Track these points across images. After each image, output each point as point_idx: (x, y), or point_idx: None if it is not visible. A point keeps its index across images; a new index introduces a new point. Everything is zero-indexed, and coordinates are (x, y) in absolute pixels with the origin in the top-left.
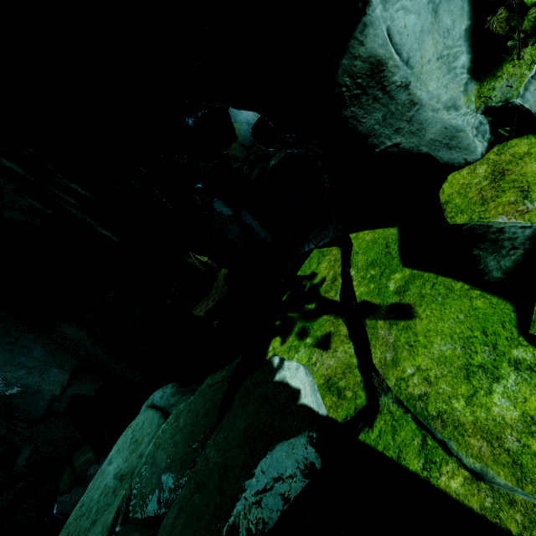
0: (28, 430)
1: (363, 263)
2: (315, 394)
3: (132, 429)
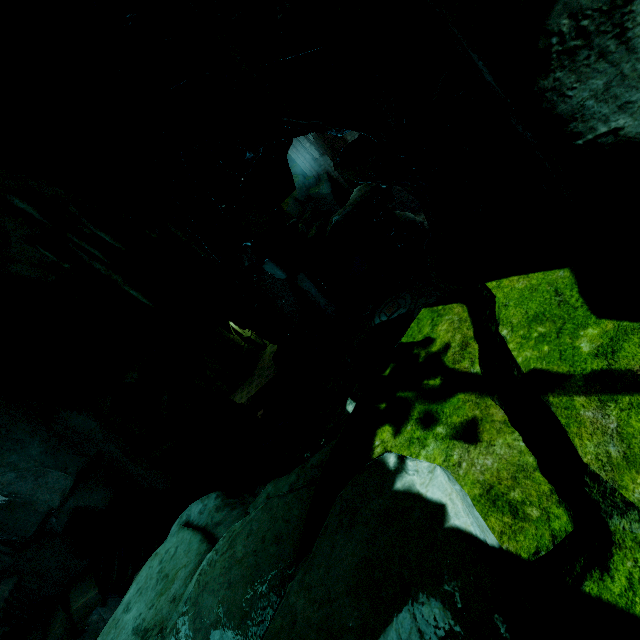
0: (11, 557)
1: (519, 318)
2: (471, 511)
3: (160, 558)
